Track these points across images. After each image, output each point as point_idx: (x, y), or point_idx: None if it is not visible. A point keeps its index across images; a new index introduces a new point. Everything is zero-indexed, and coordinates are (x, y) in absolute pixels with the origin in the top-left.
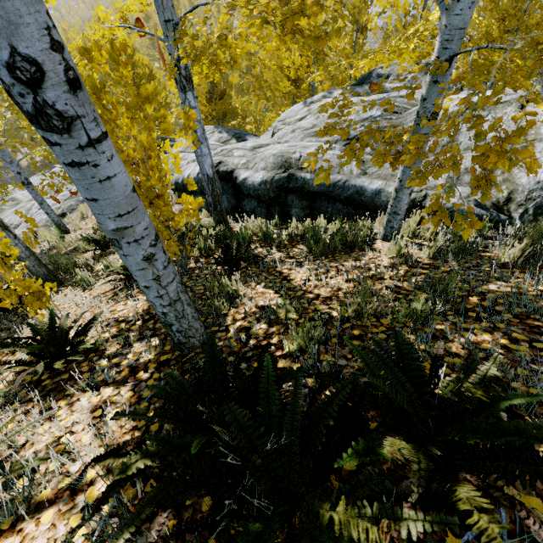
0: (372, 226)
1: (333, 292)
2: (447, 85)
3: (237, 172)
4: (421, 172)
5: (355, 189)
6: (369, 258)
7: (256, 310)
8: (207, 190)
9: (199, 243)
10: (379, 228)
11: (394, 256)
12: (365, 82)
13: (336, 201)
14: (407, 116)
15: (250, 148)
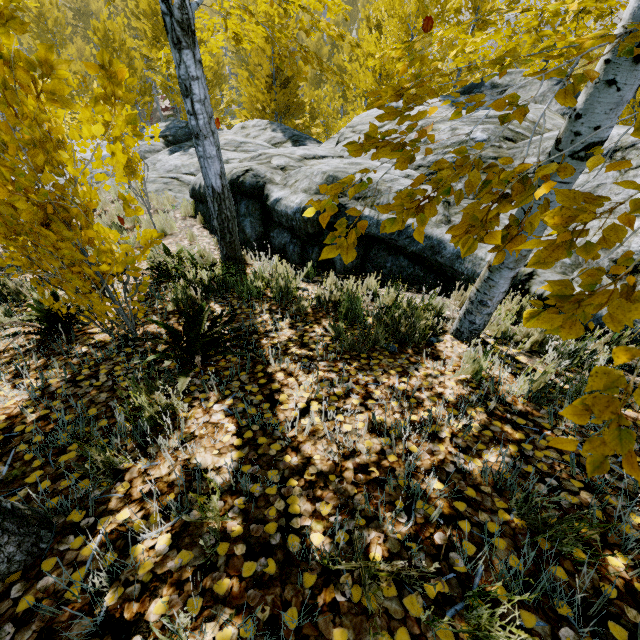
0: (442, 306)
1: (338, 459)
2: (632, 93)
3: (269, 189)
4: (572, 296)
5: (430, 243)
6: (425, 374)
7: (178, 480)
8: (212, 210)
9: (176, 291)
10: (454, 309)
11: (468, 379)
12: (473, 92)
13: (400, 254)
14: (525, 147)
15: (299, 157)
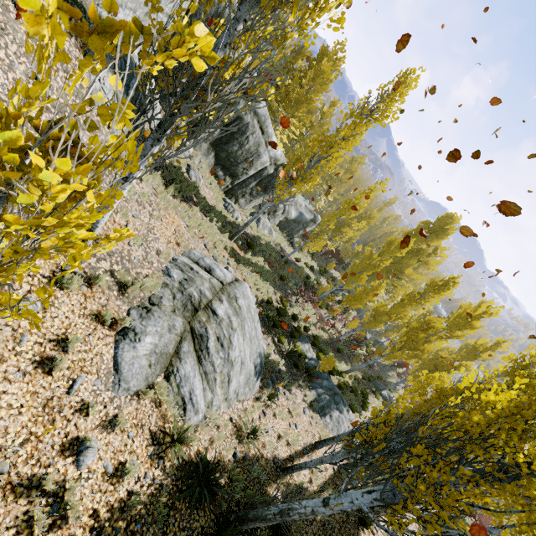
0: None
1: None
2: None
3: None
4: None
5: None
6: None
7: None
8: None
9: None
10: None
11: None
12: None
13: None
14: None
15: None
